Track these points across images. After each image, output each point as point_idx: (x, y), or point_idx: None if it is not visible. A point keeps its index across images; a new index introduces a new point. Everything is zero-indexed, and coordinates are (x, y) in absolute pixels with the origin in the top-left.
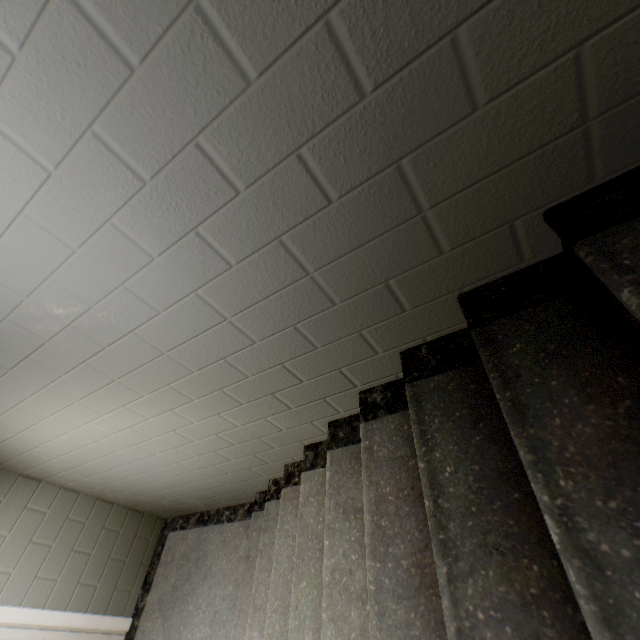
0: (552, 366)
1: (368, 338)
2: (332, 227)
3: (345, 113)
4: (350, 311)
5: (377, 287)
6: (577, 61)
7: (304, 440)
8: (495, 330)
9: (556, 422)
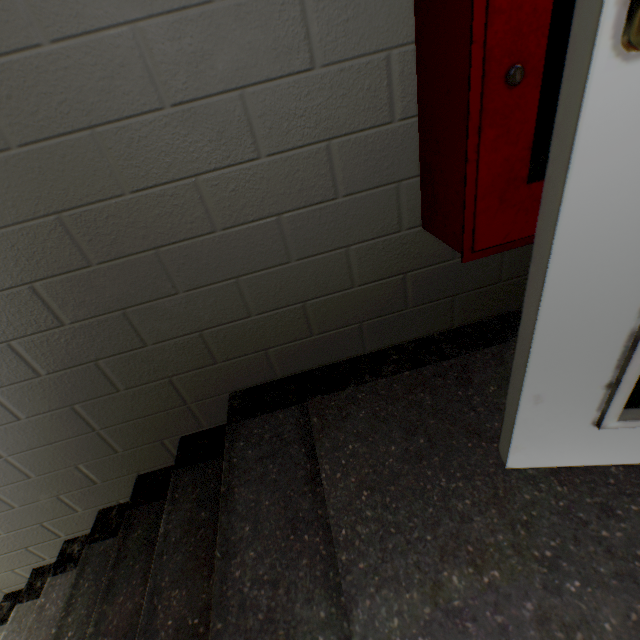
0: (145, 552)
1: (67, 500)
2: (23, 431)
3: (28, 380)
4: (47, 482)
5: (69, 468)
6: (172, 382)
7: (5, 588)
8: (137, 514)
9: (121, 599)
